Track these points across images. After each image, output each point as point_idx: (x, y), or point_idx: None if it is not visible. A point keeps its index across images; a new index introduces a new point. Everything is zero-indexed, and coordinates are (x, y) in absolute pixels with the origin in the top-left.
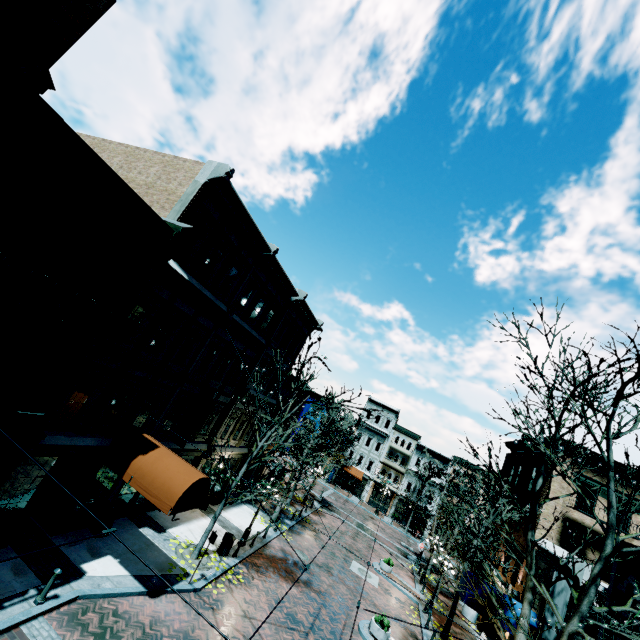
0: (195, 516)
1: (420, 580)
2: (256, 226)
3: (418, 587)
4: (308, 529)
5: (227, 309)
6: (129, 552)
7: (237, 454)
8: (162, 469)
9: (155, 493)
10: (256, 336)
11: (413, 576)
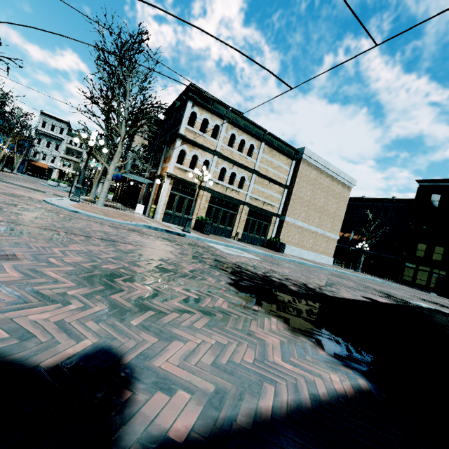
0: None
1: None
2: None
3: None
4: (2, 172)
5: None
6: None
7: None
8: None
9: None
10: None
11: None
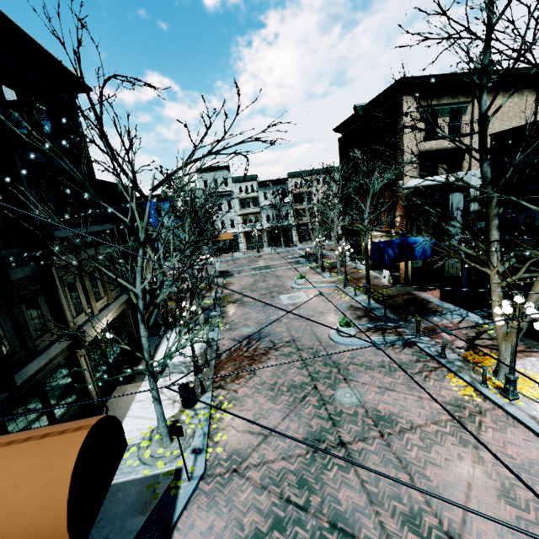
0: (129, 396)
1: (323, 271)
2: None
3: (325, 276)
4: (232, 304)
5: None
6: None
7: (118, 308)
8: None
9: None
10: None
11: (315, 272)
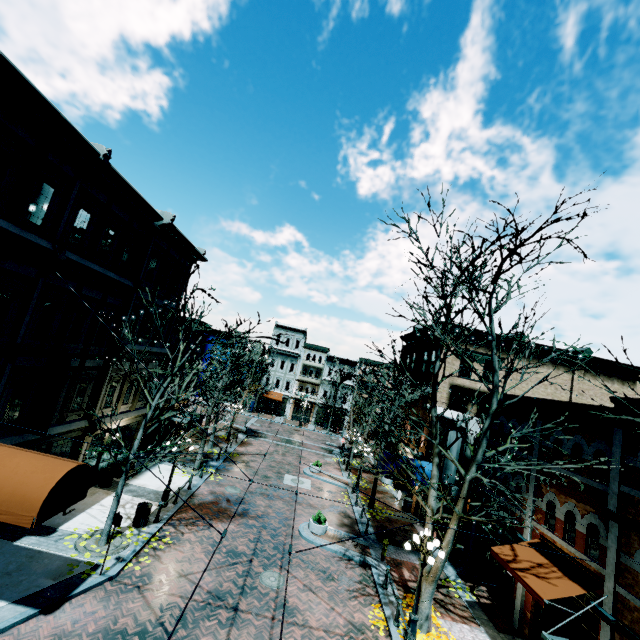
0: (97, 498)
1: (346, 468)
2: (57, 111)
3: (345, 474)
4: (237, 463)
5: (52, 246)
6: (2, 577)
7: (135, 418)
8: (5, 476)
9: (3, 509)
10: (115, 278)
11: (339, 467)
